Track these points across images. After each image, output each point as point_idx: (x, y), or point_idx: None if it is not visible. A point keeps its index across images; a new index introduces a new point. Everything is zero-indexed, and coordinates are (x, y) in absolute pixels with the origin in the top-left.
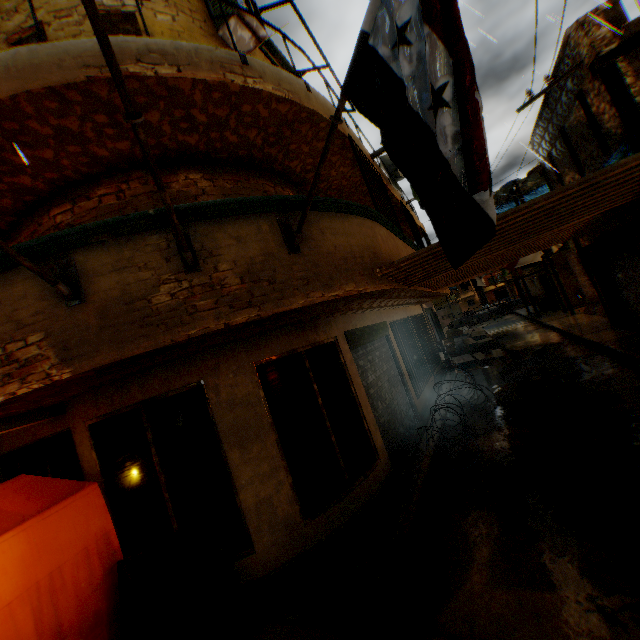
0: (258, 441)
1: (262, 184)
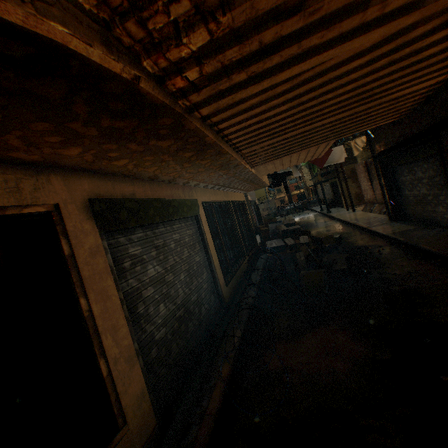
0: None
1: None
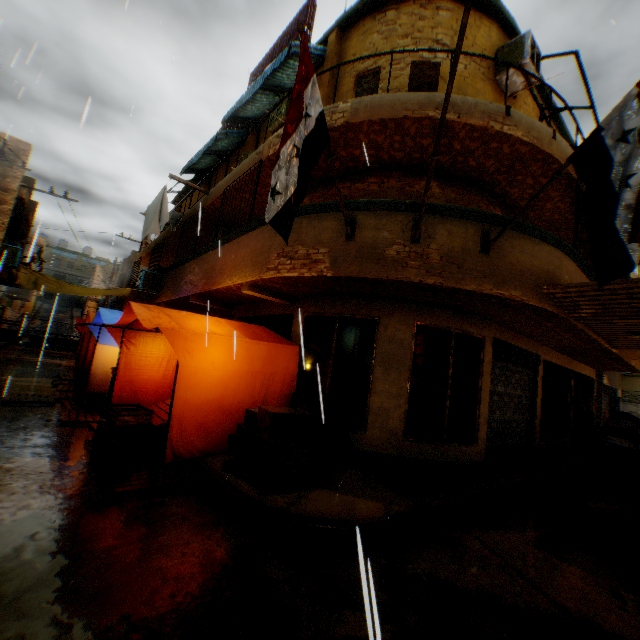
0: (397, 372)
1: (478, 200)
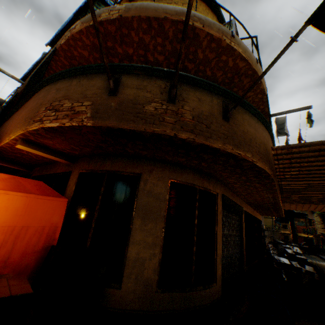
0: (153, 222)
1: None
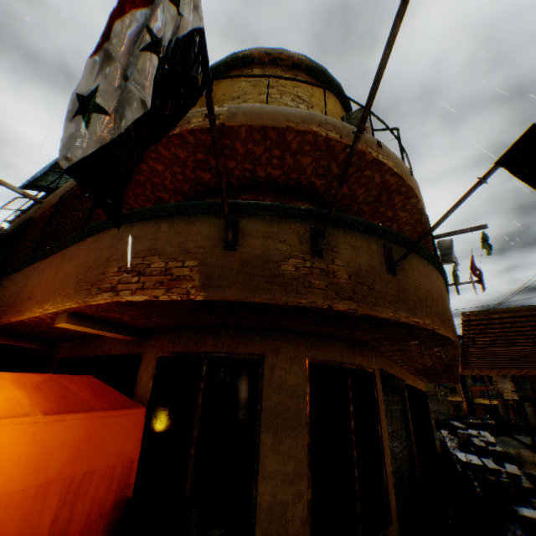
0: (291, 435)
1: None
